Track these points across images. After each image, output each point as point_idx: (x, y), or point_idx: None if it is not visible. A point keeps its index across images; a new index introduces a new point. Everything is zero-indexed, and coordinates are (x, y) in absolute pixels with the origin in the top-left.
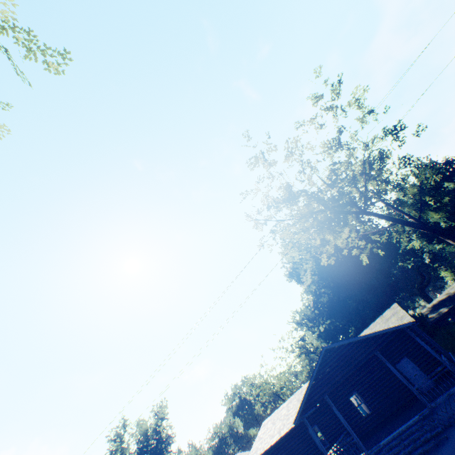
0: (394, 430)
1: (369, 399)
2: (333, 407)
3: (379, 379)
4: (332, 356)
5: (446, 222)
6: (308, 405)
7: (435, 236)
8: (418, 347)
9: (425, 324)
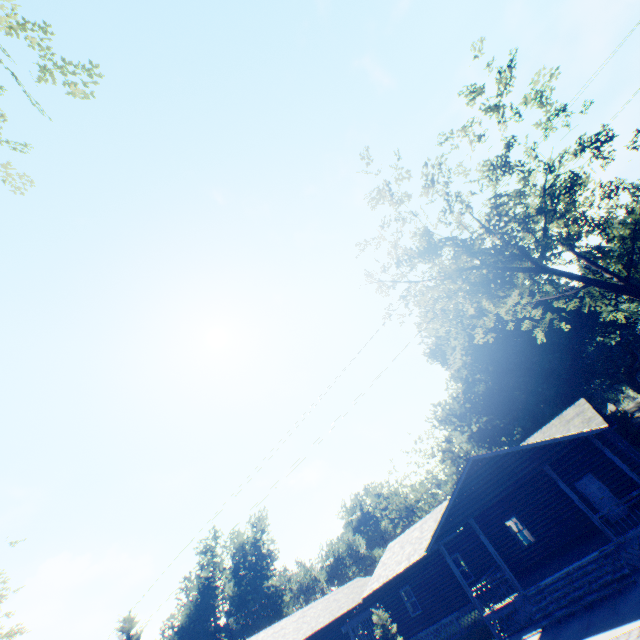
0: (563, 567)
1: (532, 526)
2: (479, 534)
3: (548, 501)
4: (482, 469)
5: None
6: (447, 530)
7: None
8: (609, 461)
9: (629, 426)
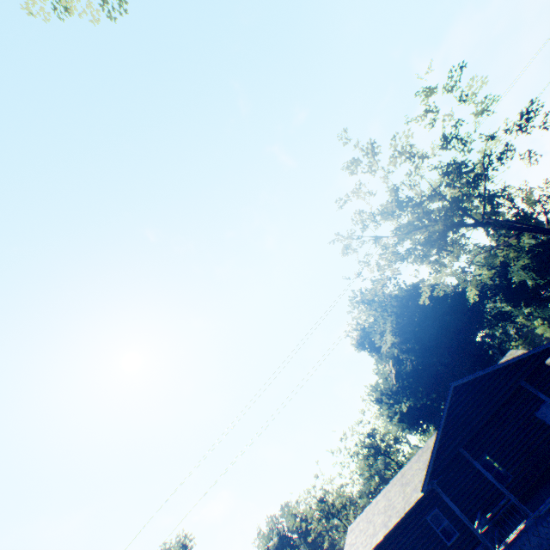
0: None
1: (506, 463)
2: (473, 462)
3: (515, 435)
4: (462, 396)
5: (535, 279)
6: (438, 465)
7: (520, 299)
8: None
9: None
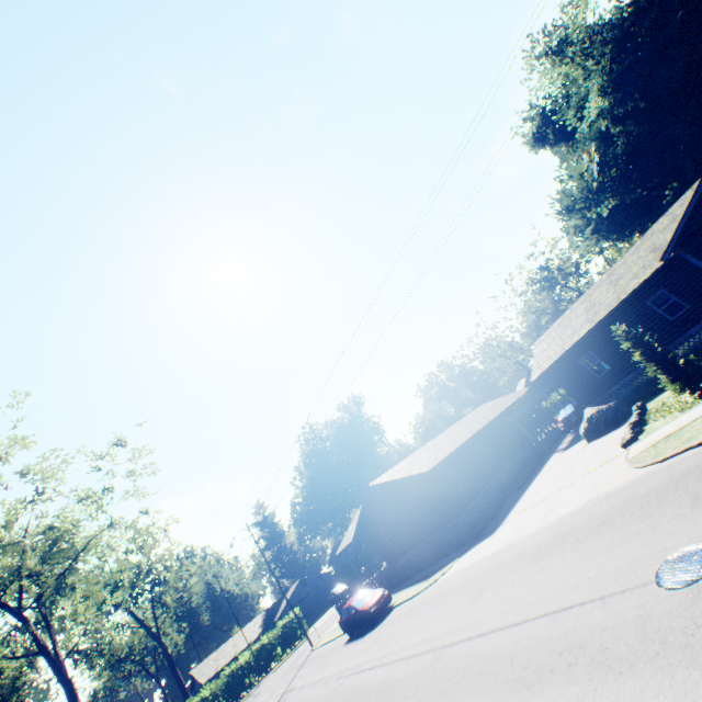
0: None
1: None
2: None
3: None
4: None
5: None
6: (691, 226)
7: None
8: None
9: None
